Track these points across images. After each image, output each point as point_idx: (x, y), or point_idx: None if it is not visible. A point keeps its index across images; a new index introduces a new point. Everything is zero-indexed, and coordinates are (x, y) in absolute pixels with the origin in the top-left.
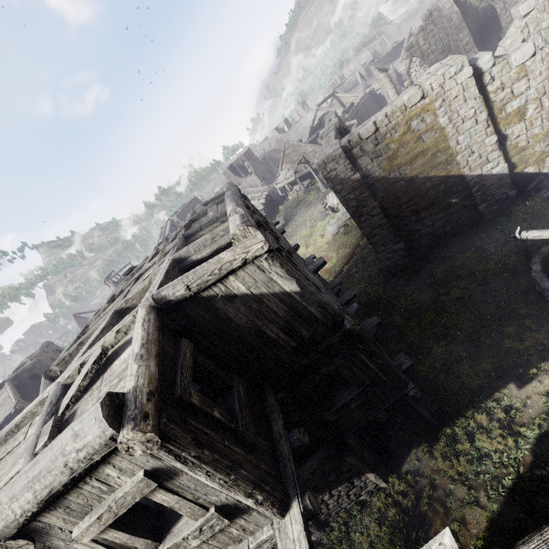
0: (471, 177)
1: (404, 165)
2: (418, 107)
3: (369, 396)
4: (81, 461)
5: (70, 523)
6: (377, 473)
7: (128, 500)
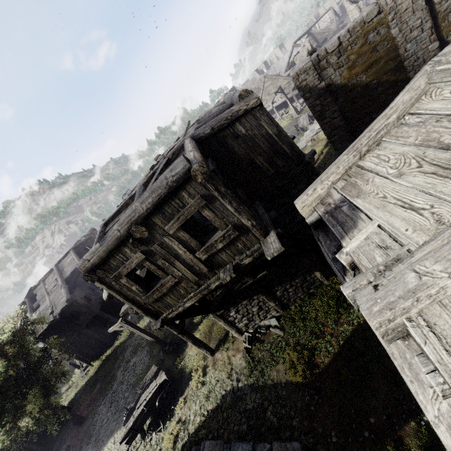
0: None
1: (361, 73)
2: (374, 22)
3: None
4: (174, 182)
5: (164, 224)
6: (322, 273)
7: (192, 209)
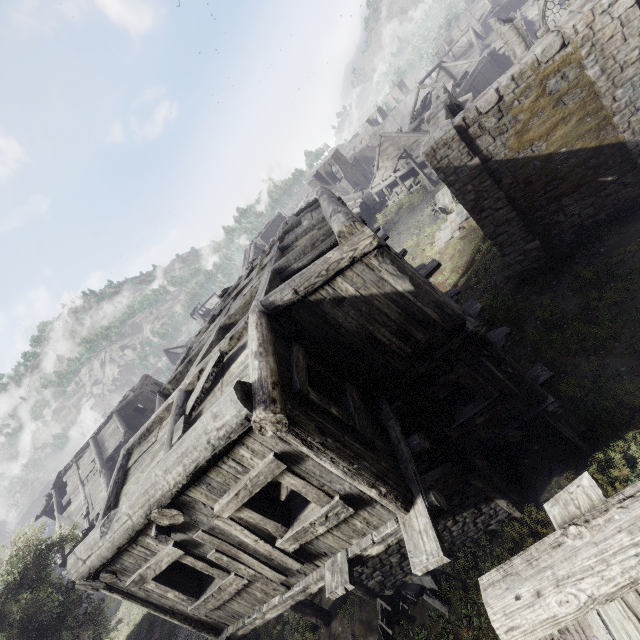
0: (634, 143)
1: (538, 139)
2: (556, 60)
3: (497, 411)
4: (221, 438)
5: (212, 500)
6: (510, 500)
7: (261, 479)
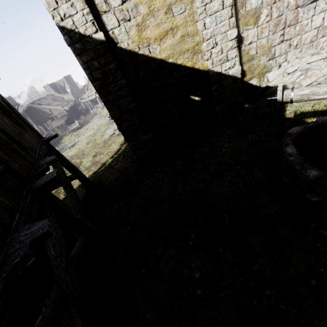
0: (212, 72)
1: (154, 40)
2: None
3: None
4: None
5: None
6: None
7: None
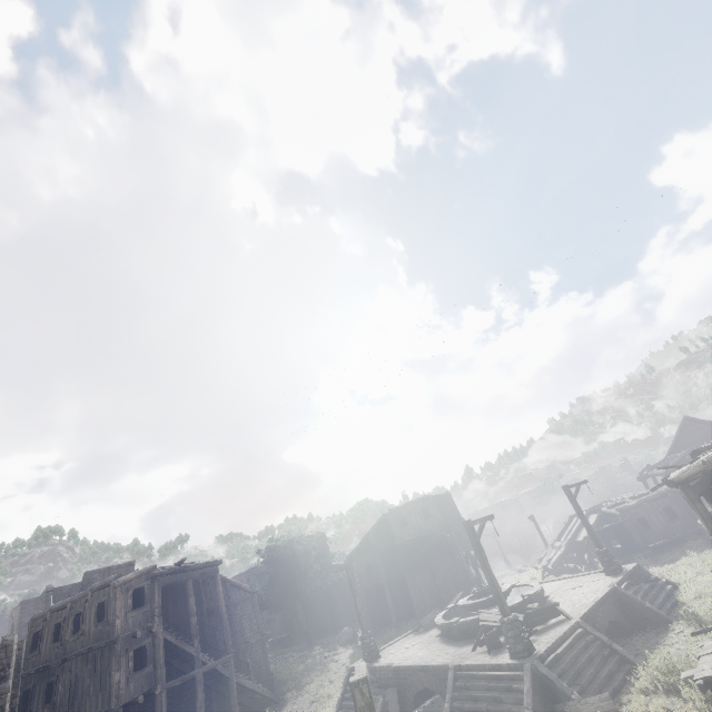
0: None
1: None
2: None
3: None
4: None
5: None
6: None
7: None
